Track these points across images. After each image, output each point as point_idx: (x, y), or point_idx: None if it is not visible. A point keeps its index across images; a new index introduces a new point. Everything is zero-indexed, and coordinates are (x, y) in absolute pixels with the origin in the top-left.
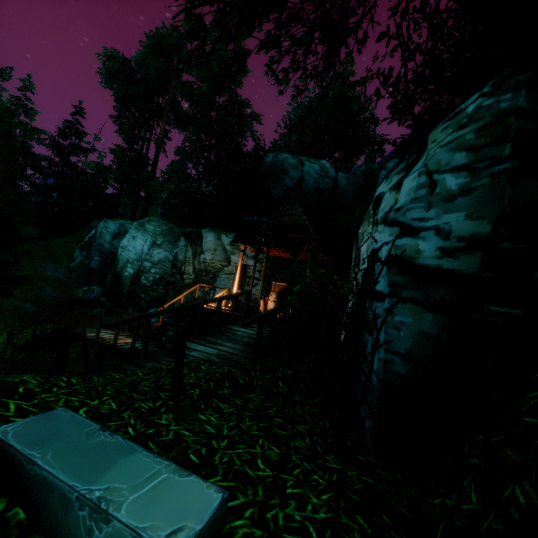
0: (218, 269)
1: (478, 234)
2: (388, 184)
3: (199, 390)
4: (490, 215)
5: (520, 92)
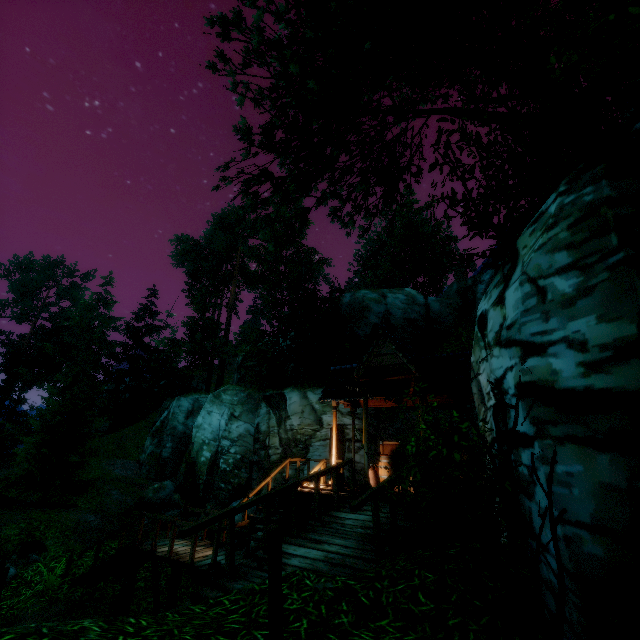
0: (309, 435)
1: (623, 337)
2: (489, 300)
3: (307, 621)
4: (628, 313)
5: (601, 183)
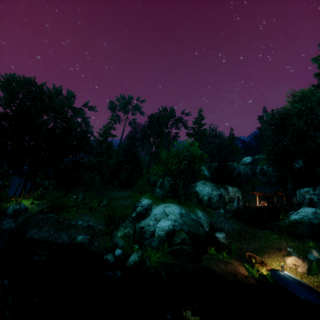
0: (234, 197)
1: None
2: (310, 189)
3: None
4: None
5: None
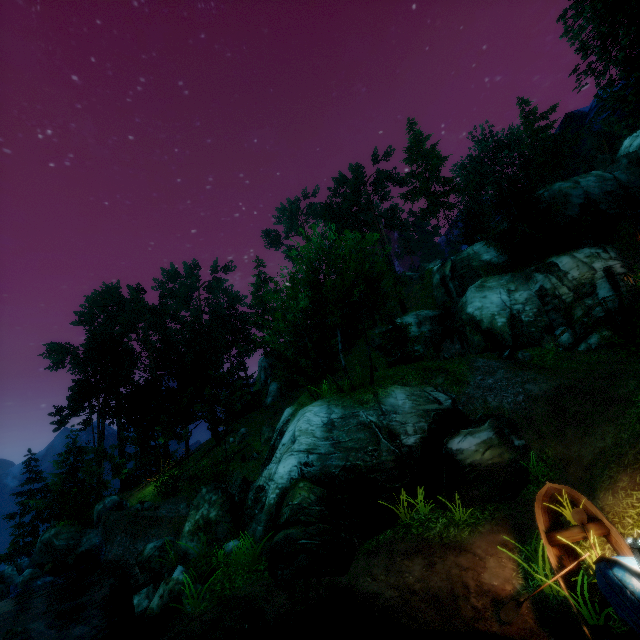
0: (590, 278)
1: None
2: None
3: None
4: None
5: None
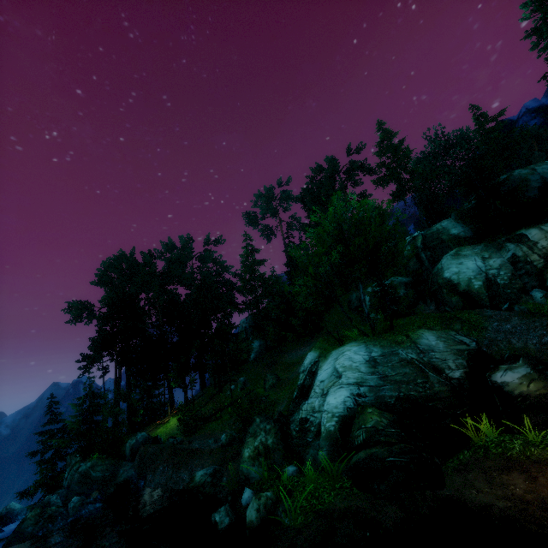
0: None
1: None
2: None
3: None
4: None
5: None
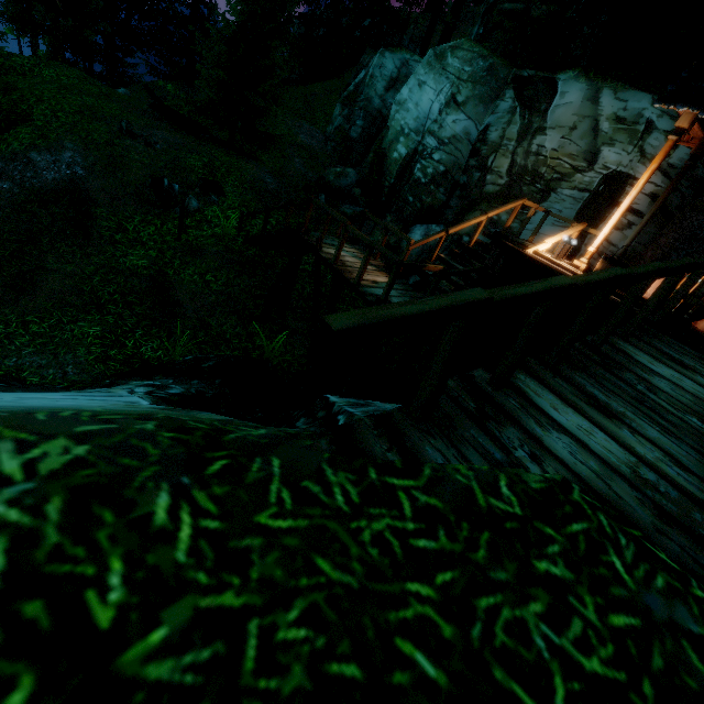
0: (560, 174)
1: None
2: None
3: None
4: None
5: None
